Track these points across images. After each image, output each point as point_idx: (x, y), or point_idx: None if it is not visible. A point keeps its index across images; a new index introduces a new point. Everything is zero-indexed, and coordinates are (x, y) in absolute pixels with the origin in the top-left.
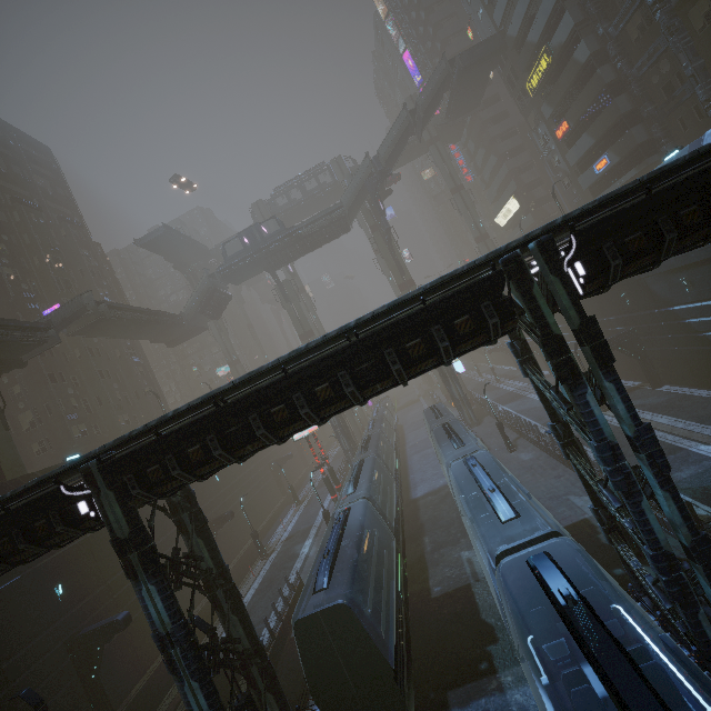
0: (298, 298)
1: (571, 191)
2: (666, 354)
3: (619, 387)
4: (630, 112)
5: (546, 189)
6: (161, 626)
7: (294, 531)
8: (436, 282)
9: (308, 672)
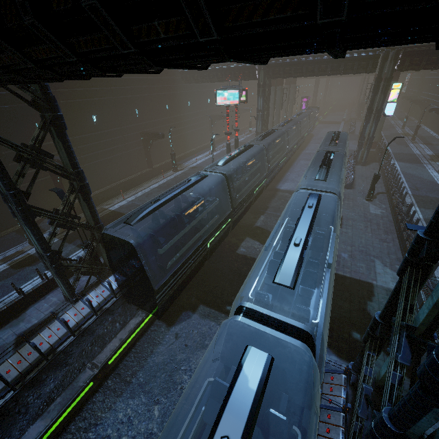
0: None
1: None
2: None
3: None
4: None
5: None
6: None
7: (199, 165)
8: None
9: (109, 259)
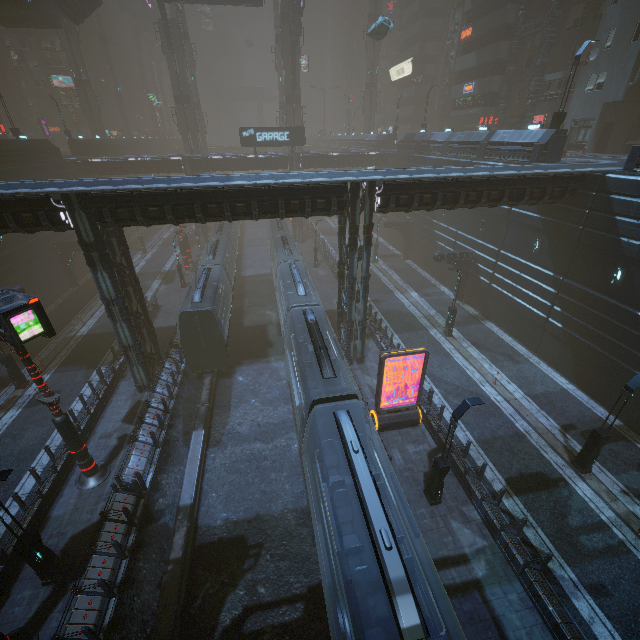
0: (183, 51)
1: (445, 91)
2: (418, 244)
3: (368, 257)
4: (503, 61)
5: (436, 70)
6: (108, 294)
7: (144, 271)
8: (318, 183)
9: (182, 335)
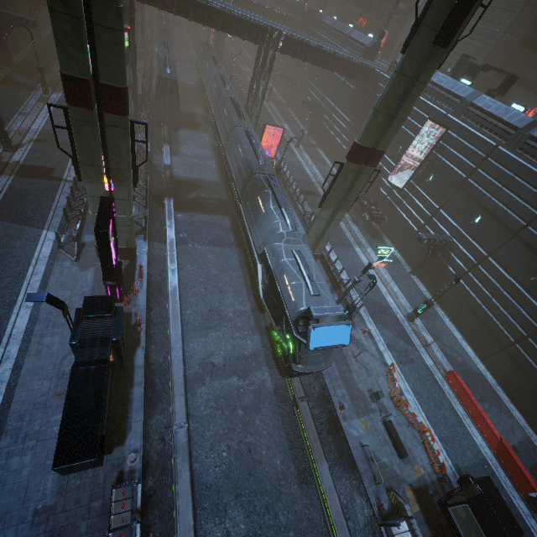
0: None
1: None
2: (297, 97)
3: (269, 77)
4: None
5: None
6: None
7: None
8: (256, 20)
9: (157, 92)
